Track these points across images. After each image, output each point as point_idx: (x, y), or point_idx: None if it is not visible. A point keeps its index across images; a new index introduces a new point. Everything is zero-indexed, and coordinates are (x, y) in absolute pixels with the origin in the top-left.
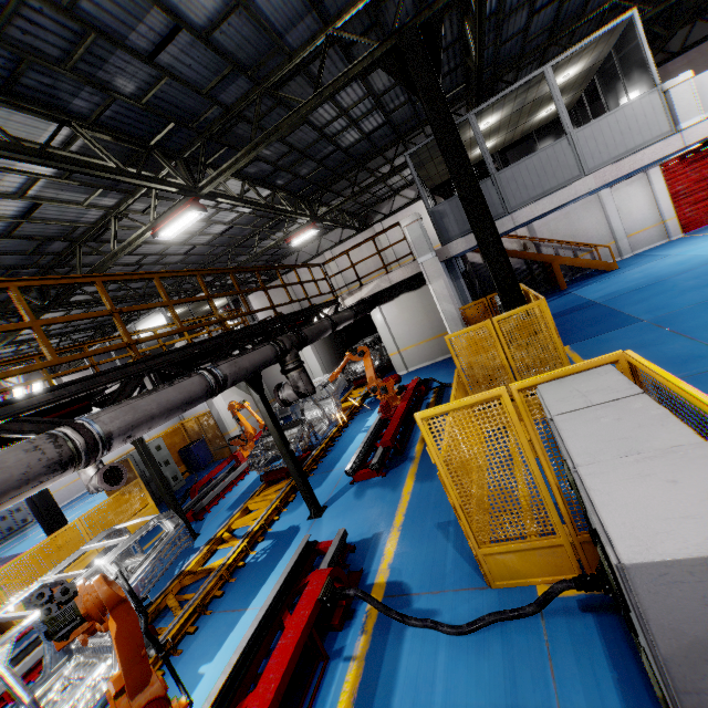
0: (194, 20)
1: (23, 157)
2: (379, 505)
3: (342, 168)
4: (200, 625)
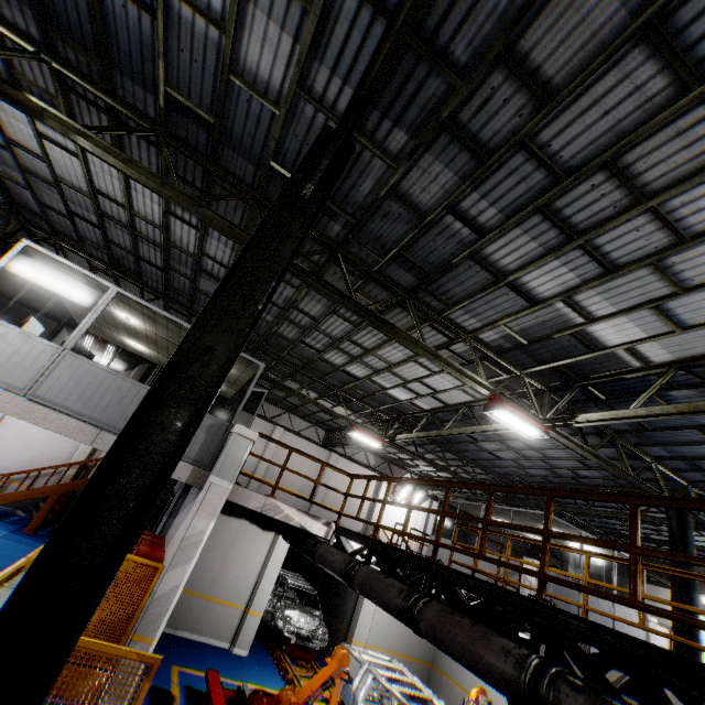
0: None
1: None
2: None
3: None
4: None
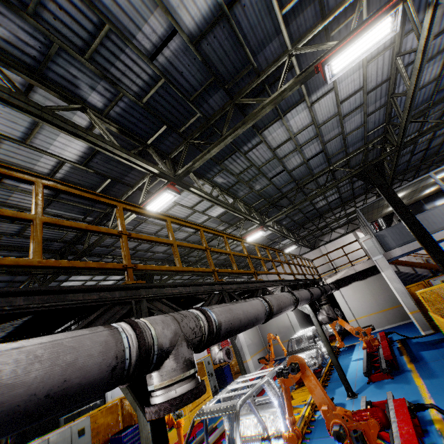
0: (289, 168)
1: (231, 209)
2: (402, 390)
3: (312, 217)
4: (307, 443)
